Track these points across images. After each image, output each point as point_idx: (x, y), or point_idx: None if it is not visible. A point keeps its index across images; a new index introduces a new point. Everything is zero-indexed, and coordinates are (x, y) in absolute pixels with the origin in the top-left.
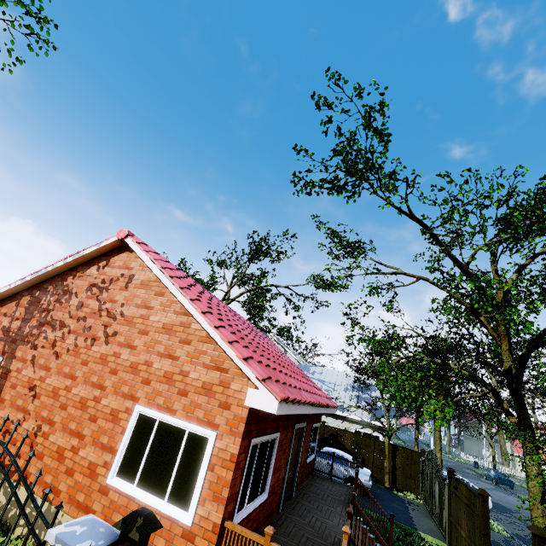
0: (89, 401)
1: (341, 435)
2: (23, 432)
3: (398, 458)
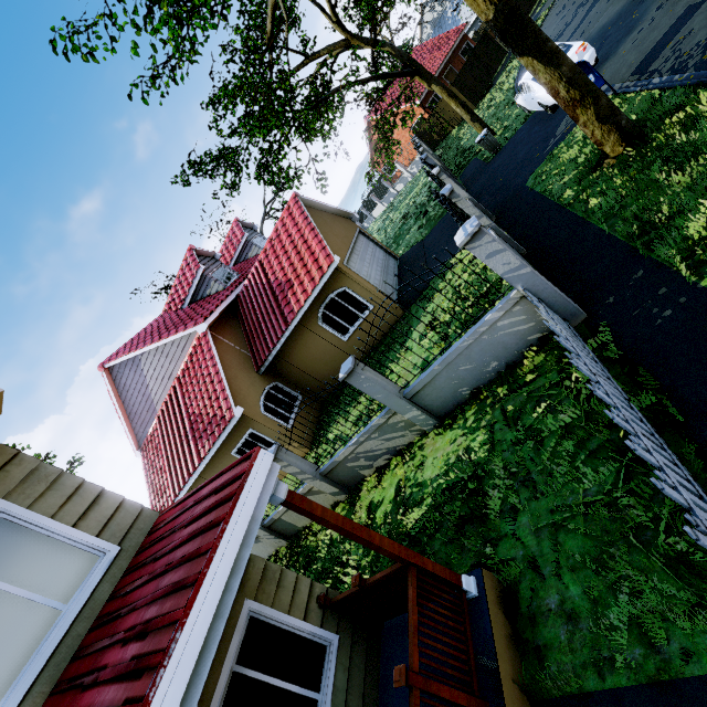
0: (406, 140)
1: None
2: (407, 156)
3: None
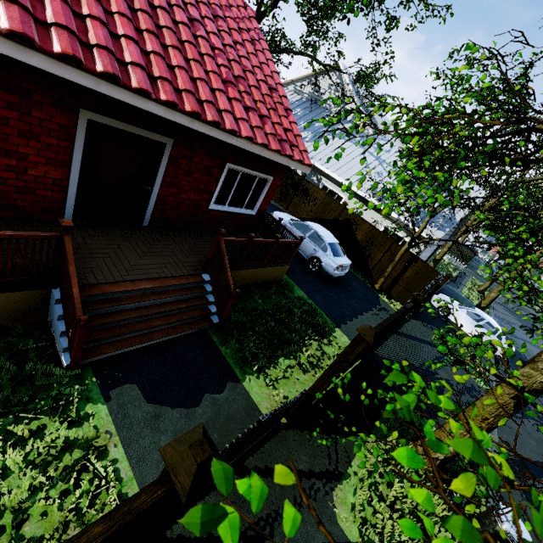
0: None
1: (358, 224)
2: None
3: (411, 270)
